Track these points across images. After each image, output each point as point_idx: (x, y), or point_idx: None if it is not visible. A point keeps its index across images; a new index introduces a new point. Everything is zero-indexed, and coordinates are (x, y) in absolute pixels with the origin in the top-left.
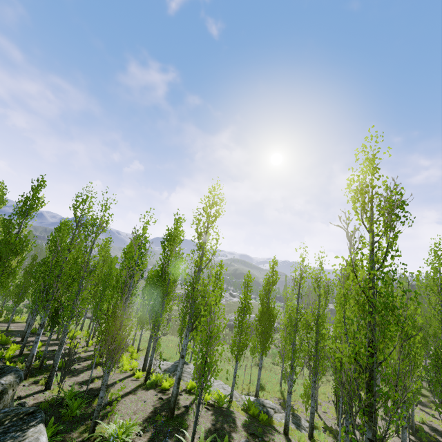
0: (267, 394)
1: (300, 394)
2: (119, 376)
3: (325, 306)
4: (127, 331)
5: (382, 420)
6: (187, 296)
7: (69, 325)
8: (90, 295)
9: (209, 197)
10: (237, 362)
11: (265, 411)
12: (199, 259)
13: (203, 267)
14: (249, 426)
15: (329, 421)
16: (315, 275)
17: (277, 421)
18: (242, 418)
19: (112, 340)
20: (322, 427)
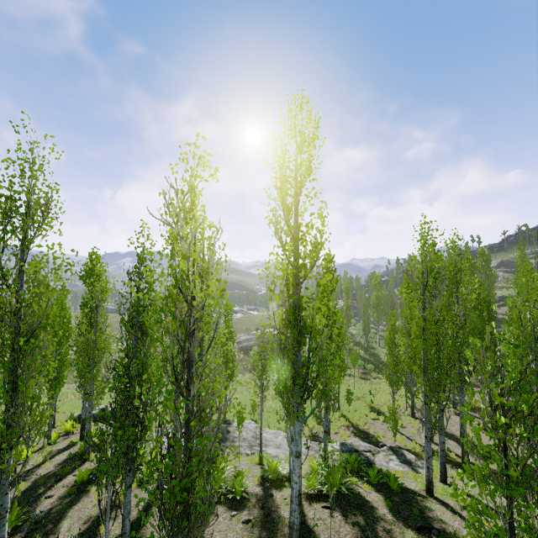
0: (331, 424)
1: (364, 412)
2: (141, 493)
3: (448, 307)
4: (211, 474)
5: (457, 416)
6: (295, 341)
7: (9, 468)
8: (47, 385)
9: (295, 128)
10: (327, 411)
11: (365, 460)
12: (297, 261)
13: (304, 277)
14: (397, 510)
15: (417, 438)
16: (433, 264)
17: (385, 468)
18: (376, 498)
19: (186, 523)
20: (422, 450)
